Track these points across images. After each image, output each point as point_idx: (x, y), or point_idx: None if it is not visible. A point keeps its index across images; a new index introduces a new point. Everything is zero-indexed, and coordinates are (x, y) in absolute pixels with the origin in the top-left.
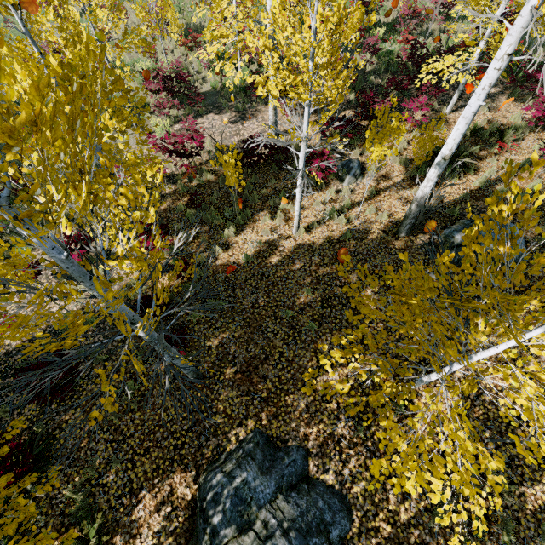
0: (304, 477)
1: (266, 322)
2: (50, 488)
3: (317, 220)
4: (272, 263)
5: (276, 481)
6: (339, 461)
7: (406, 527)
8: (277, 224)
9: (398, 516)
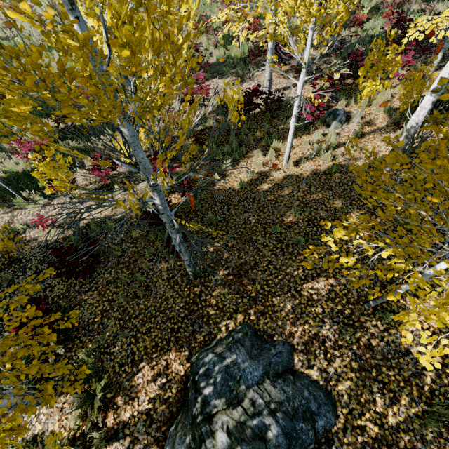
0: (289, 369)
1: (257, 235)
2: (70, 325)
3: (304, 156)
4: (263, 189)
5: (263, 366)
6: (324, 360)
7: (395, 431)
8: (268, 159)
9: (386, 419)
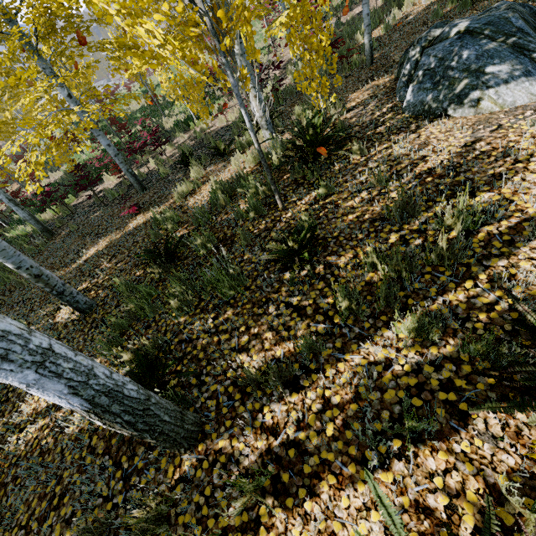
0: None
1: (418, 29)
2: None
3: None
4: (410, 19)
5: None
6: None
7: None
8: (405, 11)
9: None
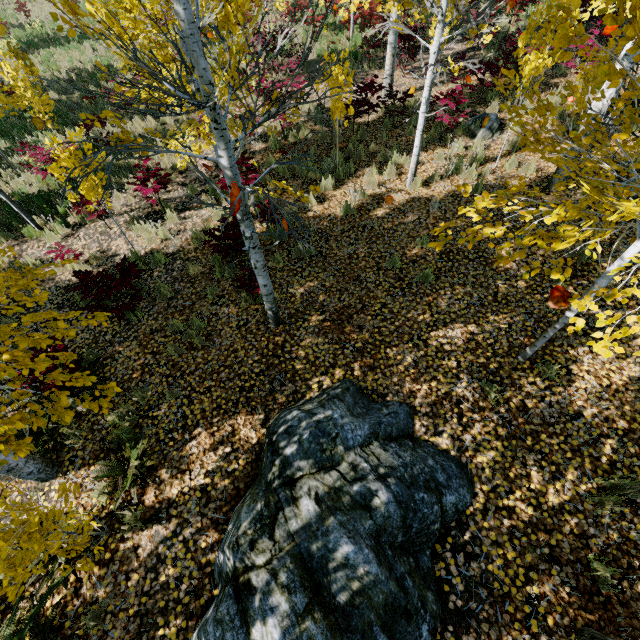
0: (407, 435)
1: (366, 272)
2: (96, 323)
3: (438, 174)
4: (378, 215)
5: (370, 426)
6: (457, 425)
7: (557, 512)
8: (386, 178)
9: (545, 498)
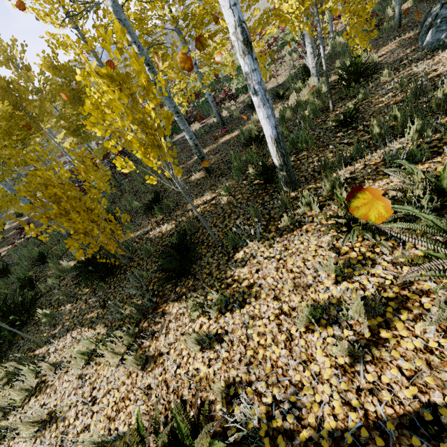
0: None
1: None
2: None
3: None
4: None
5: None
6: None
7: None
8: None
9: None
